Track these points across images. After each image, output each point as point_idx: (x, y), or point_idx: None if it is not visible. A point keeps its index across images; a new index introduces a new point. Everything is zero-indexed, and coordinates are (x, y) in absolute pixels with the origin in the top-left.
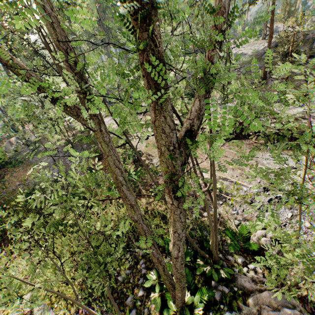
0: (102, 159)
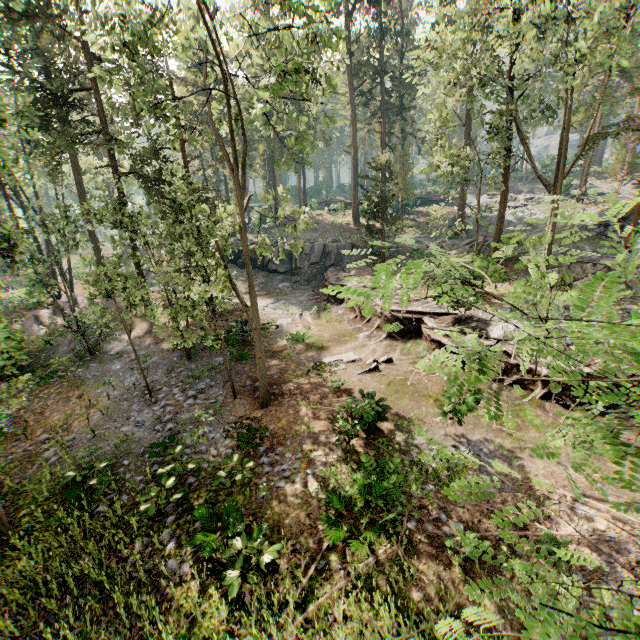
0: (271, 404)
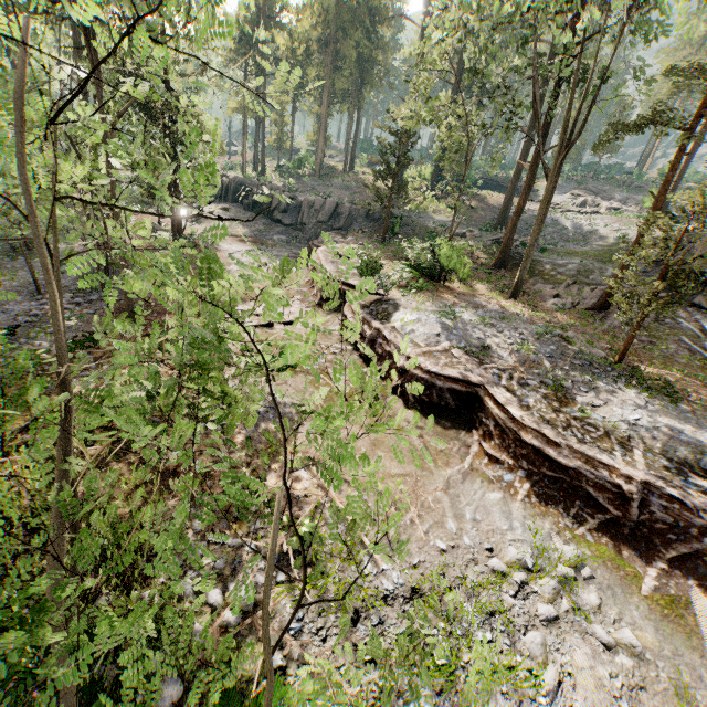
0: None
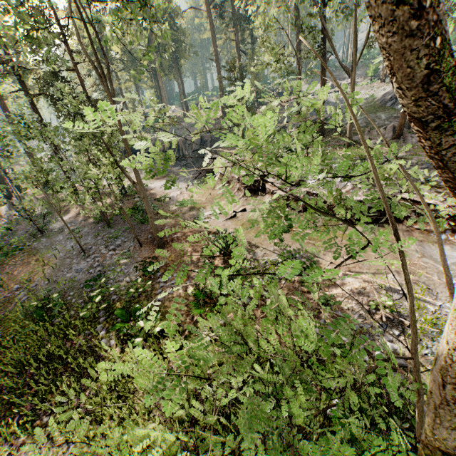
0: (164, 247)
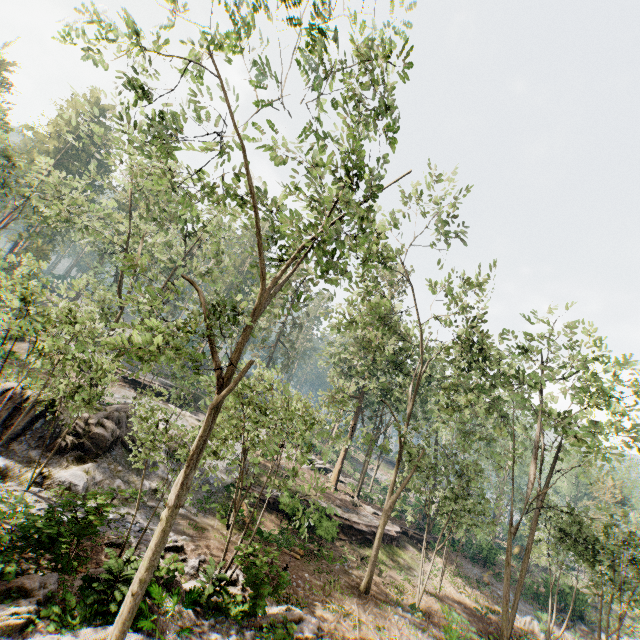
0: None
